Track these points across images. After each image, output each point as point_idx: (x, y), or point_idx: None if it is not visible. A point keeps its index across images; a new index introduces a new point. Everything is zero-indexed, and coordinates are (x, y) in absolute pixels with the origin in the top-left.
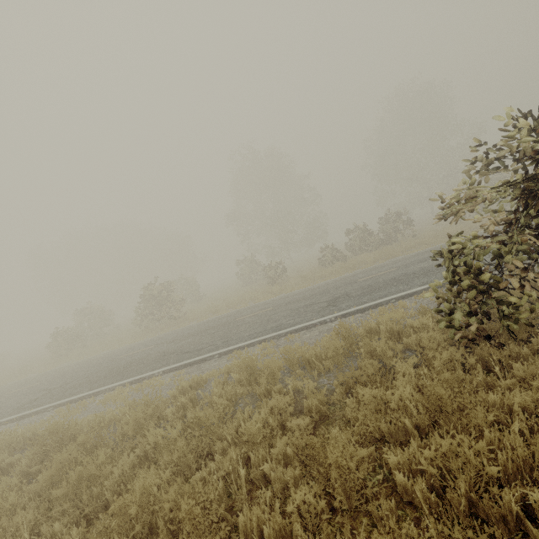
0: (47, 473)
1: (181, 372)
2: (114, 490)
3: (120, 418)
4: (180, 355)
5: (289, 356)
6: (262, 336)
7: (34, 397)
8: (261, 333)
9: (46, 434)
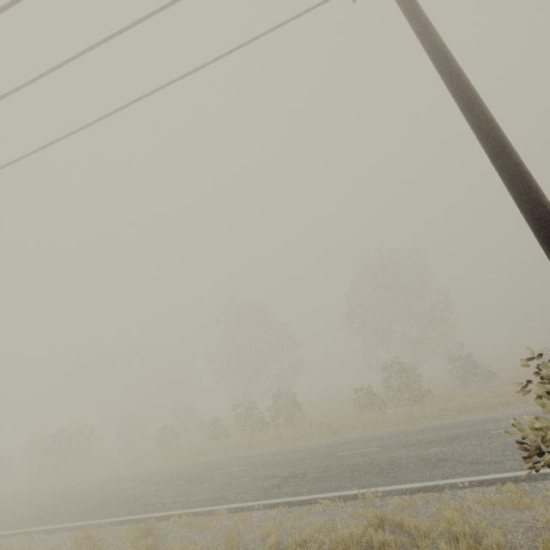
0: None
1: None
2: None
3: None
4: None
5: None
6: None
7: None
8: None
9: None
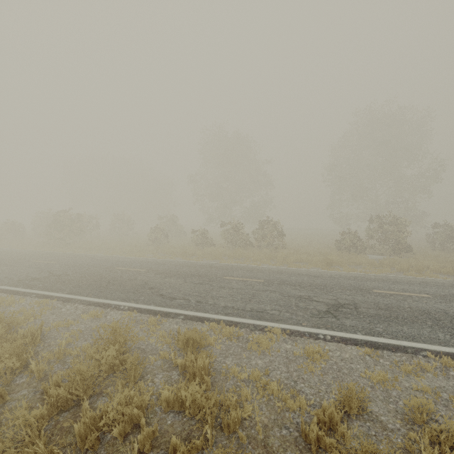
0: None
1: None
2: None
3: None
4: None
5: None
6: None
7: None
8: None
9: None
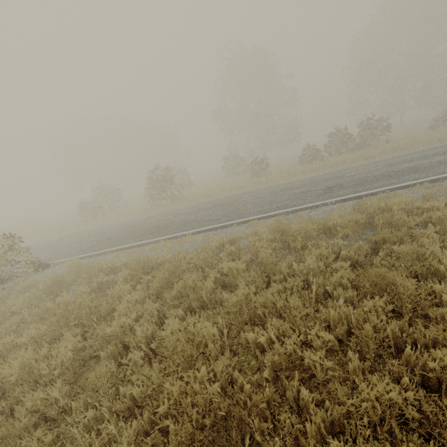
0: (155, 284)
1: (209, 234)
2: (207, 296)
3: (181, 258)
4: (202, 223)
5: (313, 224)
6: (271, 212)
7: (89, 244)
8: (269, 210)
9: (121, 266)
